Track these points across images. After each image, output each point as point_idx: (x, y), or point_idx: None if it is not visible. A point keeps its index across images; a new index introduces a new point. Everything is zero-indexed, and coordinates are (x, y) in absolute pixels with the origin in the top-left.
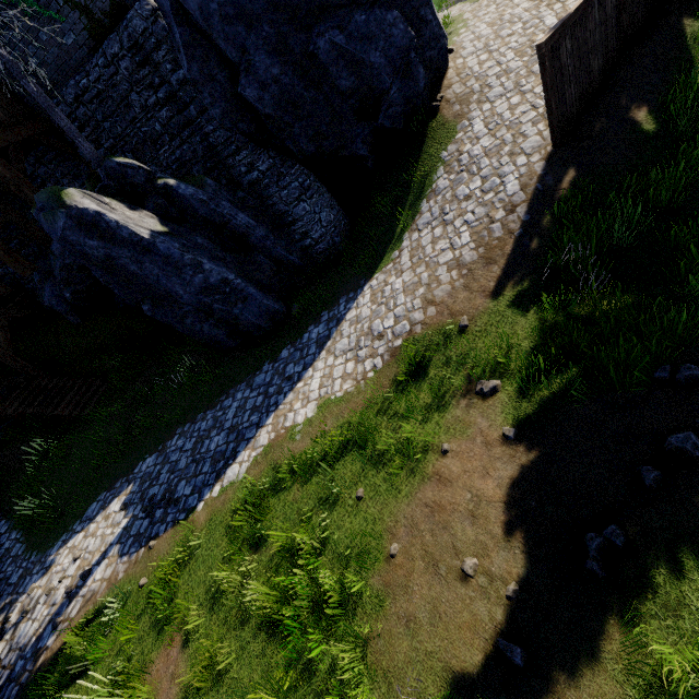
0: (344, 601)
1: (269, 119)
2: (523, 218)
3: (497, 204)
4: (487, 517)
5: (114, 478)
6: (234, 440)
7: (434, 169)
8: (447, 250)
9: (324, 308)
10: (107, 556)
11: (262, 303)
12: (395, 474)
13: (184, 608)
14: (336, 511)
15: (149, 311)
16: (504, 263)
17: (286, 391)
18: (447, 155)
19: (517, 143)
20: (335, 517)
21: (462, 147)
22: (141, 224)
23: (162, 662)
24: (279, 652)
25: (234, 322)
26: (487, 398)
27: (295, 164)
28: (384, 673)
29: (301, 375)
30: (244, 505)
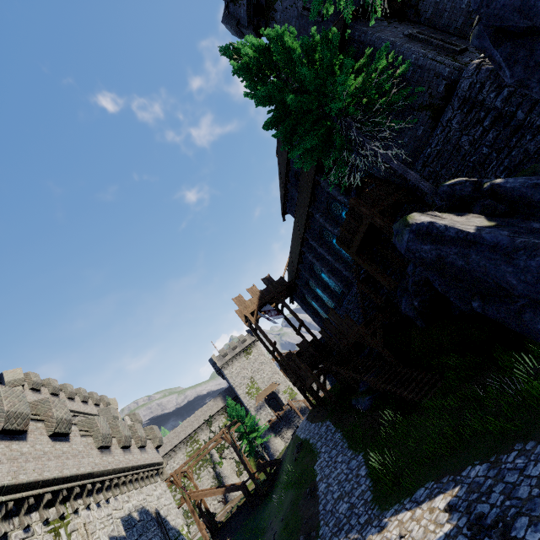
0: None
1: None
2: None
3: None
4: None
5: (441, 471)
6: None
7: None
8: None
9: None
10: None
11: None
12: None
13: None
14: None
15: (478, 308)
16: None
17: None
18: None
19: None
20: None
21: None
22: (467, 223)
23: None
24: None
25: None
26: None
27: None
28: None
29: None
30: None
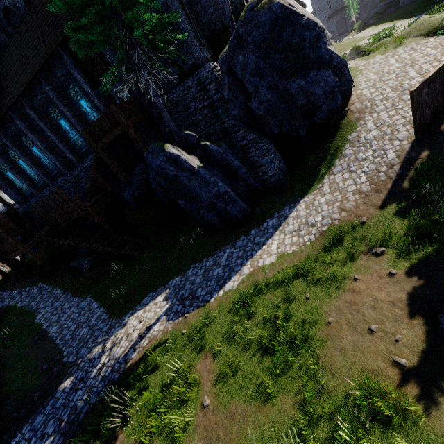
0: (303, 341)
1: (259, 117)
2: (398, 171)
3: (382, 164)
4: (382, 308)
5: (156, 286)
6: (228, 271)
7: (343, 144)
8: (352, 185)
9: (275, 211)
10: (160, 320)
11: (241, 205)
12: (327, 288)
13: (210, 343)
14: (294, 304)
15: (183, 204)
16: (386, 193)
17: (257, 249)
18: (351, 138)
19: (393, 134)
20: (294, 306)
21: (360, 134)
22: (193, 161)
23: (202, 365)
24: (269, 361)
25: (225, 214)
26: (378, 256)
27: (265, 138)
28: (331, 368)
29: (265, 242)
30: (241, 298)
